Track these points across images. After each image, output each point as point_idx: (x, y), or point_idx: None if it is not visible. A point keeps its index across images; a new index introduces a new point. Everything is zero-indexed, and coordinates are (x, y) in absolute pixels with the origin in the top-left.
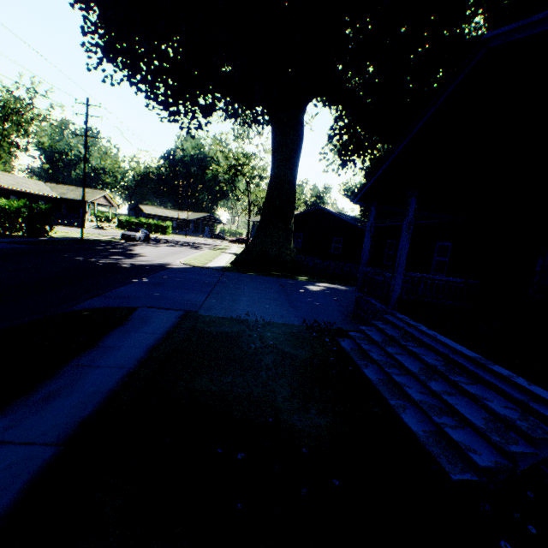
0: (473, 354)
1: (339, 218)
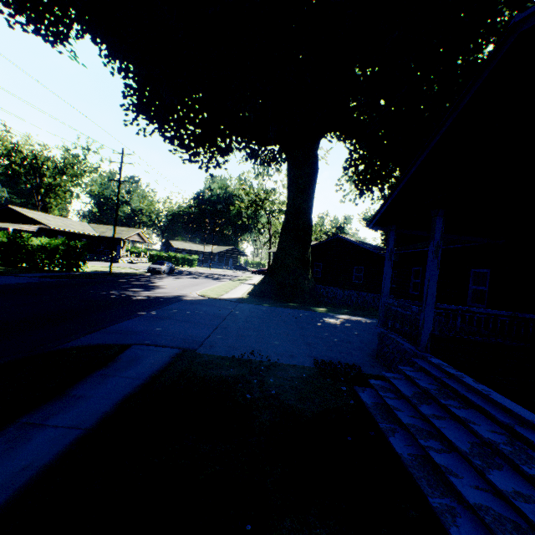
0: None
1: (359, 247)
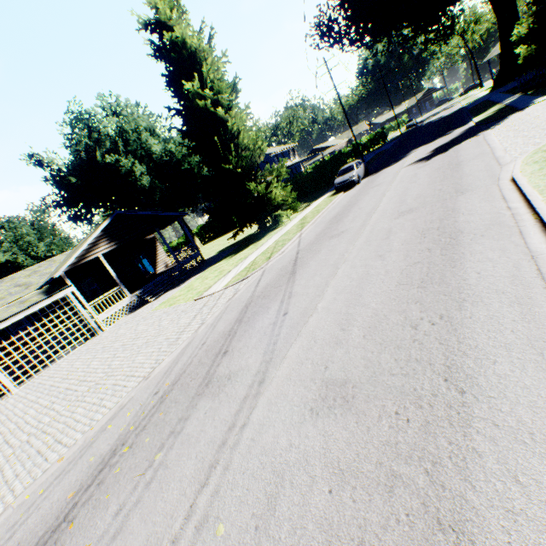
0: None
1: None
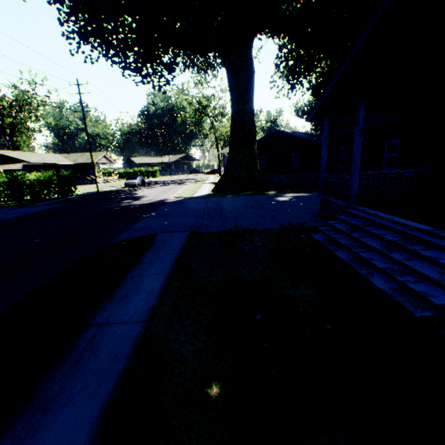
0: (426, 227)
1: (294, 137)
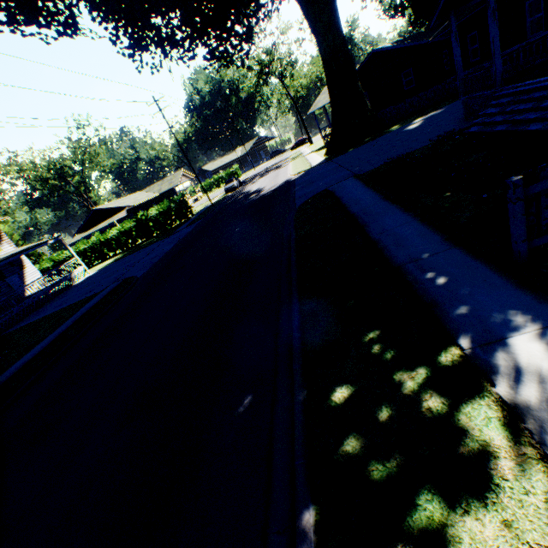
0: None
1: (399, 49)
